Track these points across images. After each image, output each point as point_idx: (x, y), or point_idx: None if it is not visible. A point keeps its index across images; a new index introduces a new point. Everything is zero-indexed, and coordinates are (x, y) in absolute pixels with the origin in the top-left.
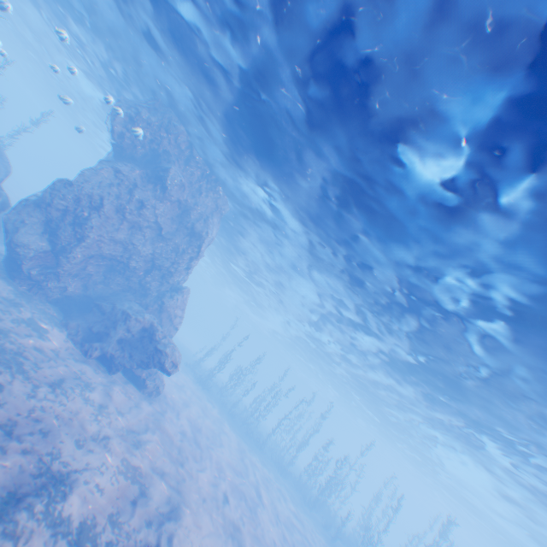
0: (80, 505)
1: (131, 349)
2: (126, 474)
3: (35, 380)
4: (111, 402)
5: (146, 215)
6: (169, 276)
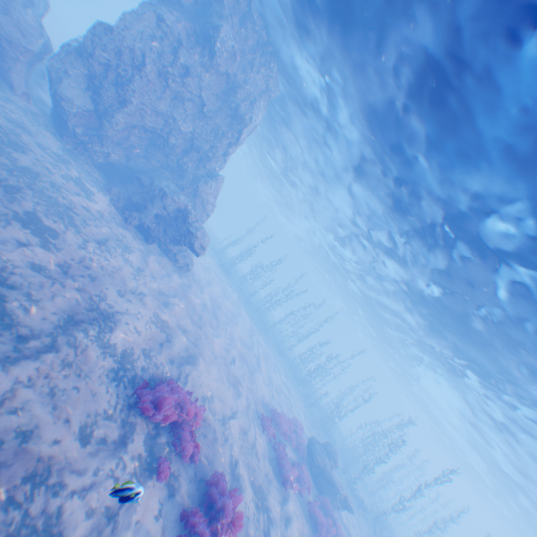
0: (122, 338)
1: (166, 227)
2: (157, 325)
3: (85, 236)
4: (147, 268)
5: (189, 86)
6: (206, 161)
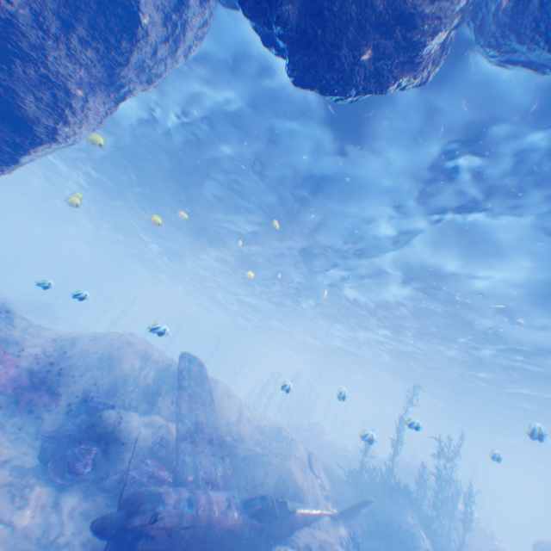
0: None
1: None
2: None
3: None
4: None
5: None
6: None
